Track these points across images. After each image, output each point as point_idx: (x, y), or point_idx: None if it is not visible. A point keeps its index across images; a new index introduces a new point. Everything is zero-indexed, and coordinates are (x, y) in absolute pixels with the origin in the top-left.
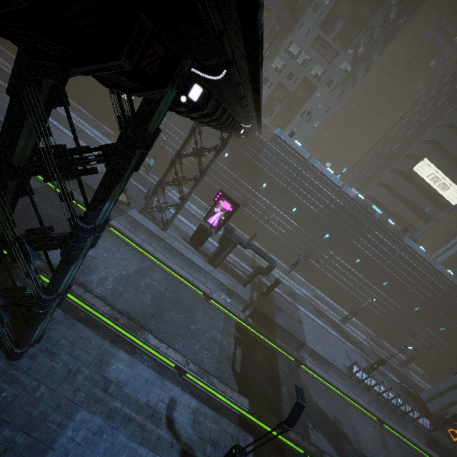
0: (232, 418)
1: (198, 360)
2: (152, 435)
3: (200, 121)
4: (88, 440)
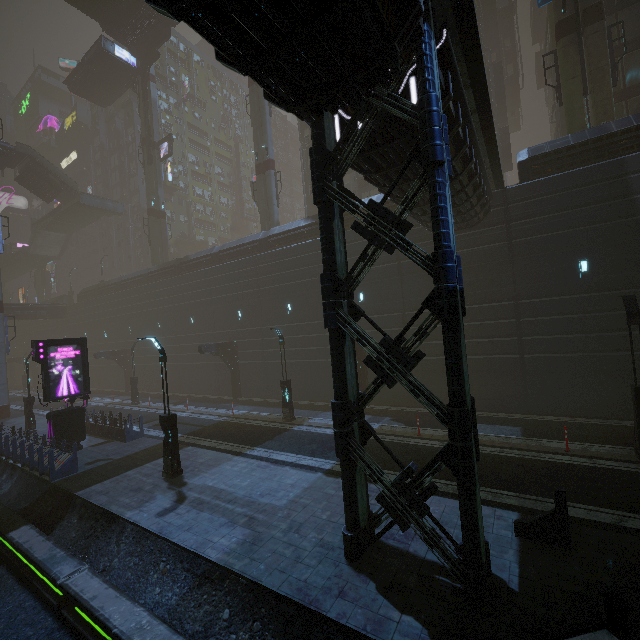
0: (58, 536)
1: (2, 626)
2: (209, 493)
3: (186, 14)
4: (275, 491)
